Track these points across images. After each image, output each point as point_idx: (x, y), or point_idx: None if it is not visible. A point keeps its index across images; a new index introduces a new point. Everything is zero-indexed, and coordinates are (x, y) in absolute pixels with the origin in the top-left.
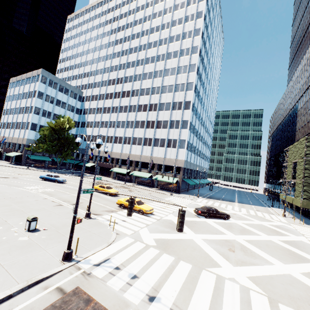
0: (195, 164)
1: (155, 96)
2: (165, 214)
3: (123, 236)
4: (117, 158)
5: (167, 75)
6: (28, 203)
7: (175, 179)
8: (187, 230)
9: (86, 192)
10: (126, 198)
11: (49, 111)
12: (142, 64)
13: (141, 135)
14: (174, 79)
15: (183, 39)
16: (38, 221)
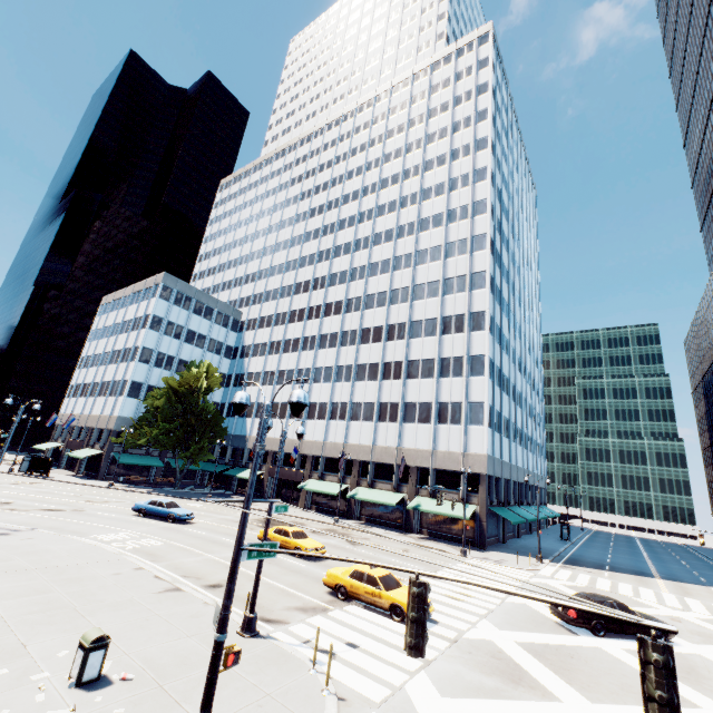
0: (513, 466)
1: (400, 307)
2: (468, 620)
3: (359, 710)
4: (315, 454)
5: (424, 263)
6: (95, 584)
7: (467, 509)
8: (556, 684)
9: (257, 555)
10: (351, 568)
11: (170, 354)
12: (367, 247)
13: (372, 397)
14: (440, 268)
15: (451, 191)
16: (111, 646)
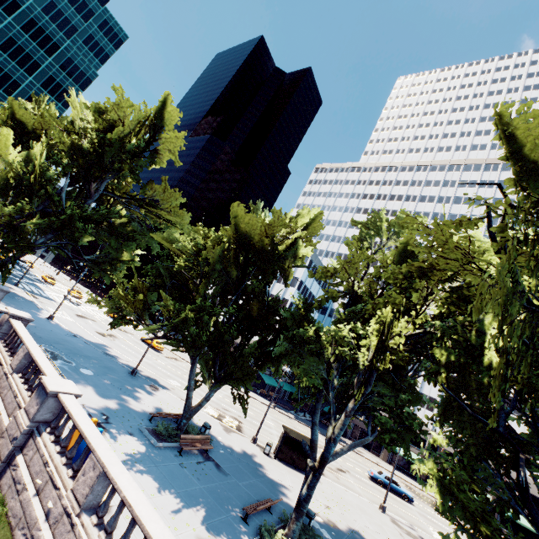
0: None
1: None
2: None
3: None
4: None
5: None
6: None
7: None
8: None
9: None
10: None
11: None
12: None
13: None
14: None
15: None
16: None
